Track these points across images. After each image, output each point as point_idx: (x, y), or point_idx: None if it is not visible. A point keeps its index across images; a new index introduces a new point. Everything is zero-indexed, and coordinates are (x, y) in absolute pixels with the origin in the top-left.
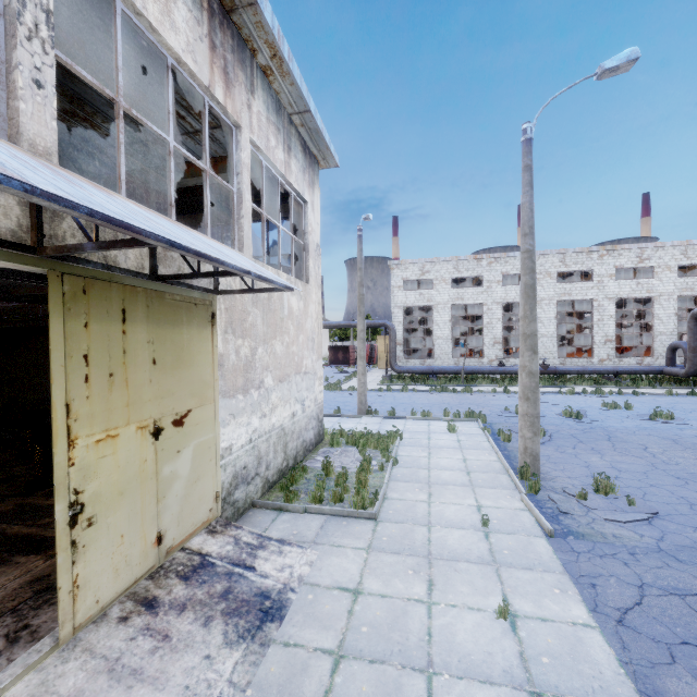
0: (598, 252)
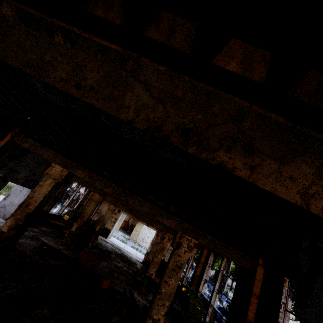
0: None
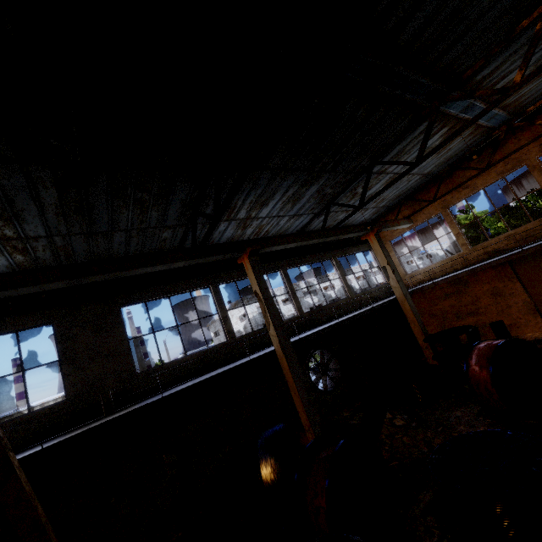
0: (332, 275)
